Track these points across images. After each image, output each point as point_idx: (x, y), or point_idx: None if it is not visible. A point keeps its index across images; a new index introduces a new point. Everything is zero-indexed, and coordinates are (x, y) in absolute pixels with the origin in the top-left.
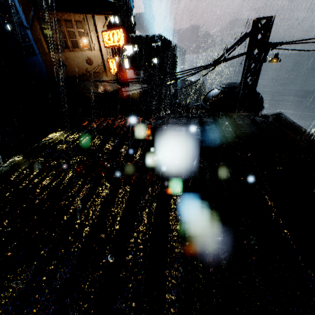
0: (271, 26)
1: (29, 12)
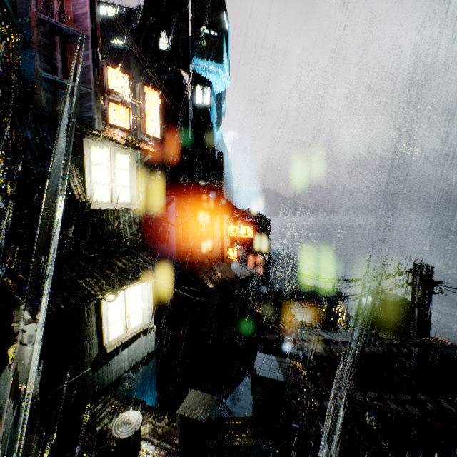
0: (432, 272)
1: (179, 213)
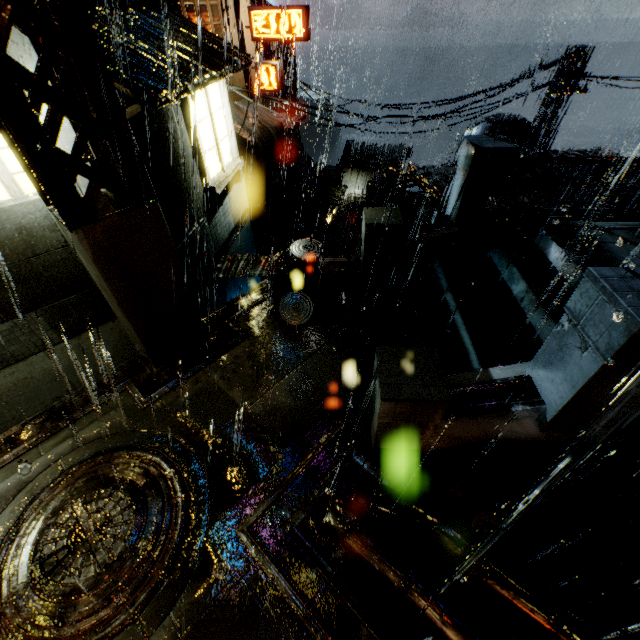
0: (589, 57)
1: None
